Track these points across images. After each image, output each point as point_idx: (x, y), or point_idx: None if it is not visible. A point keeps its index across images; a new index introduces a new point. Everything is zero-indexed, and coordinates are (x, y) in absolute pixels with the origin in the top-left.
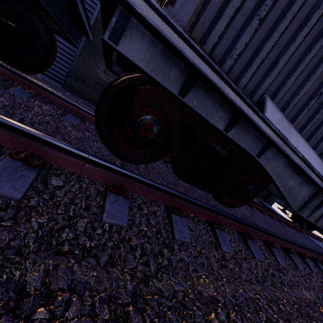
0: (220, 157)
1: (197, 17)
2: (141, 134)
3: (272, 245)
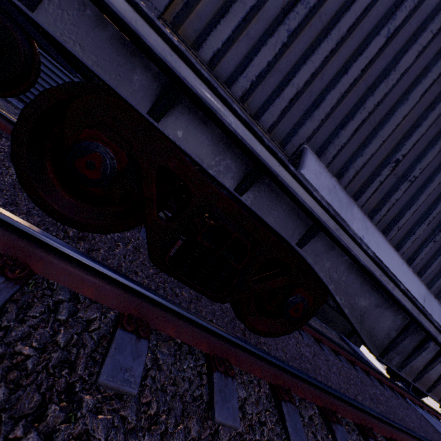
0: (230, 237)
1: (186, 7)
2: (78, 172)
3: (334, 417)
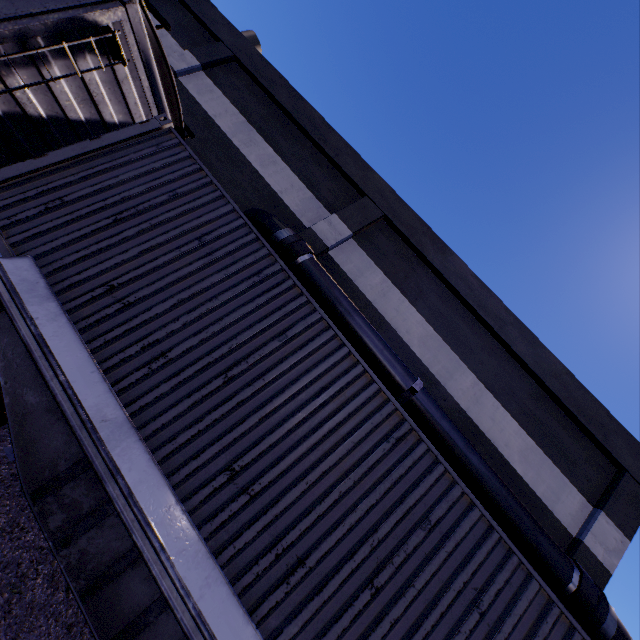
0: None
1: None
2: None
3: None
